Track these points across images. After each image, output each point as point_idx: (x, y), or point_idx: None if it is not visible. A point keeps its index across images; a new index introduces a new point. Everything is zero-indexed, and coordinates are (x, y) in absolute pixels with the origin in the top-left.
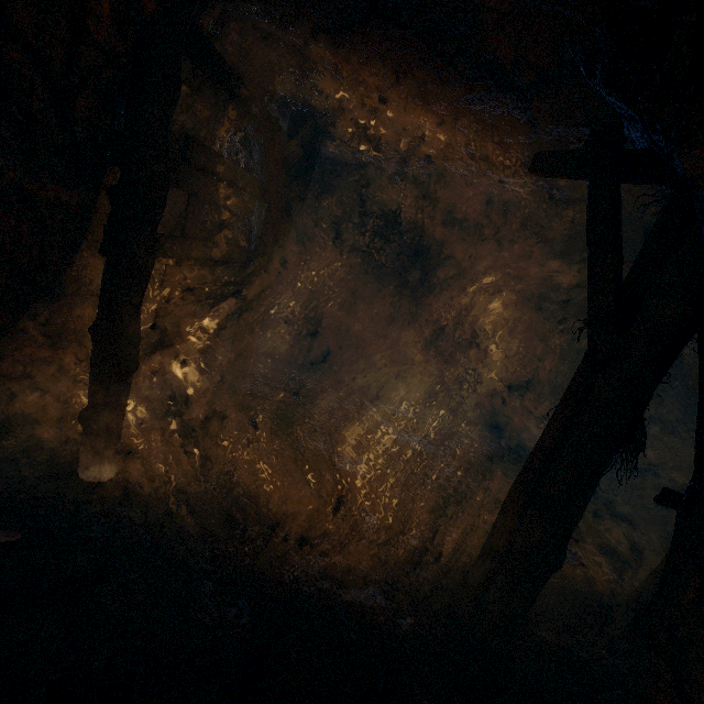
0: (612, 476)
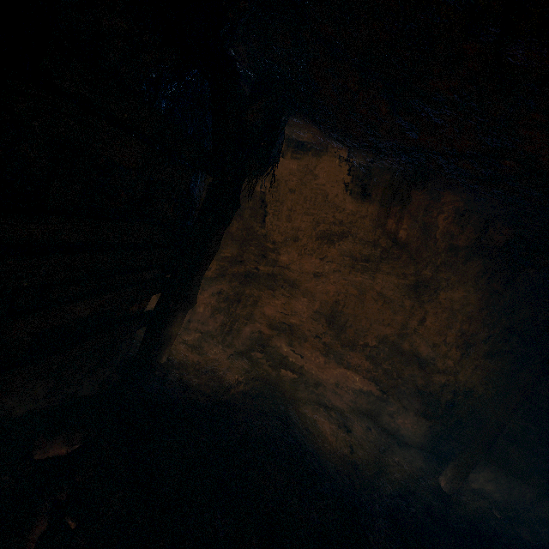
0: None
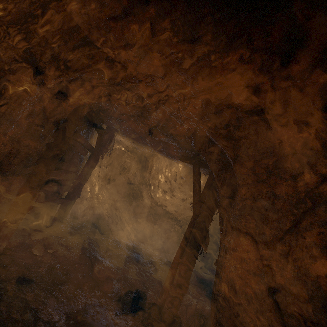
0: (212, 273)
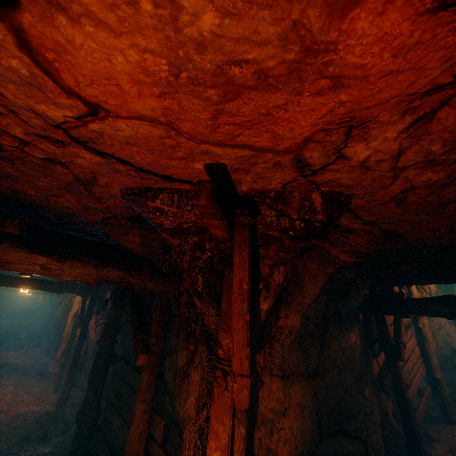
0: None
